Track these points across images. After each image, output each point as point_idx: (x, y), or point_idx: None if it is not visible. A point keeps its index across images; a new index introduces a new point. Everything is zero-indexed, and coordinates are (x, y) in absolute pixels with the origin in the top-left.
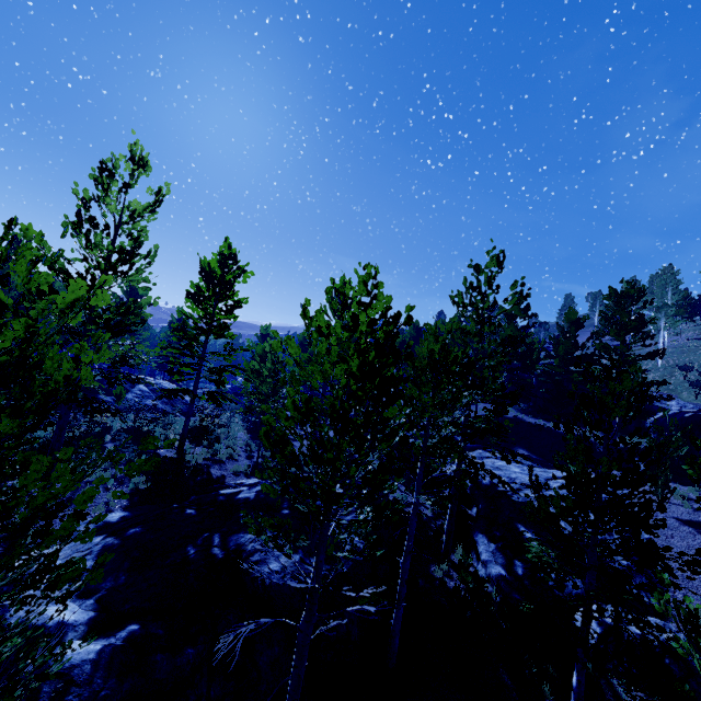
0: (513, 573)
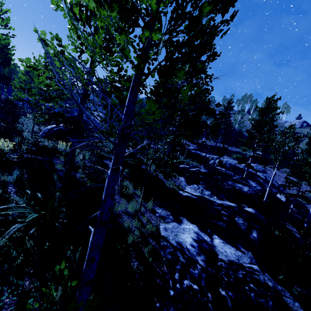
0: (264, 188)
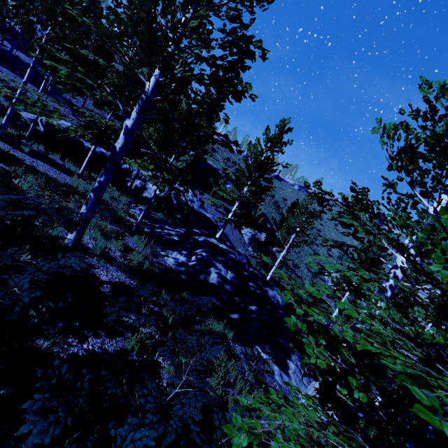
0: None
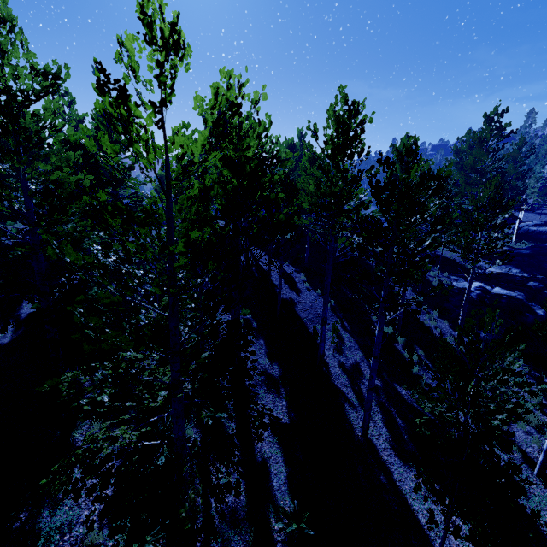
0: None
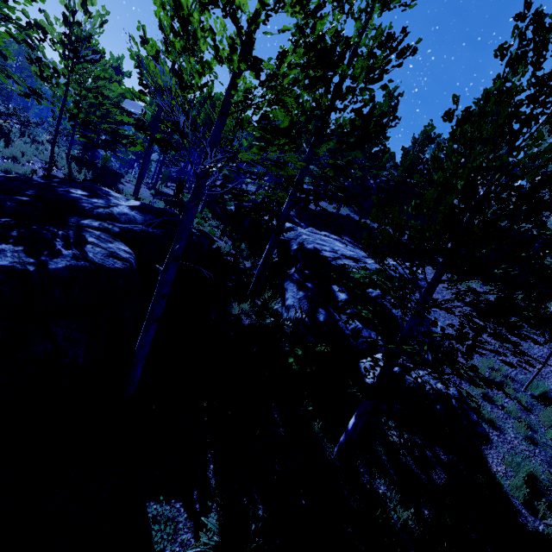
0: (314, 319)
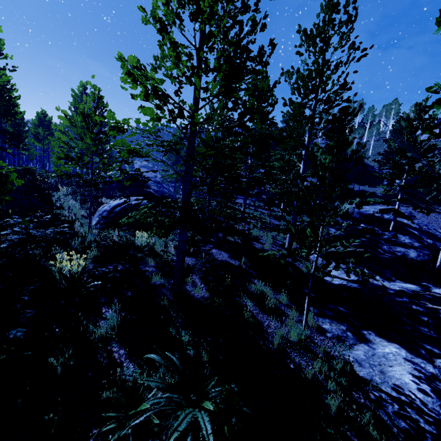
0: (424, 244)
